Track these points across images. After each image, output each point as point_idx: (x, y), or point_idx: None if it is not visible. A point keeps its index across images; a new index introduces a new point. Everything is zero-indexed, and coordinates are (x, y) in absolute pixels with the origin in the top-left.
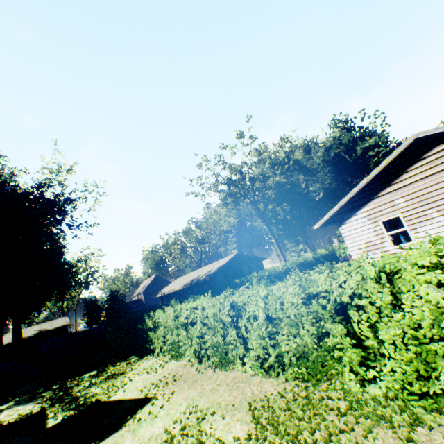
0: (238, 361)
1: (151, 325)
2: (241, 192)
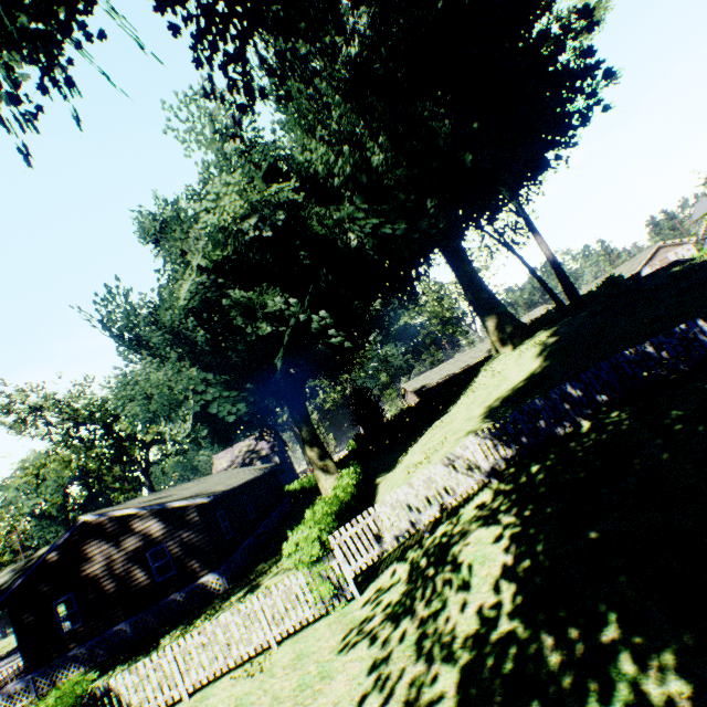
0: None
1: None
2: None
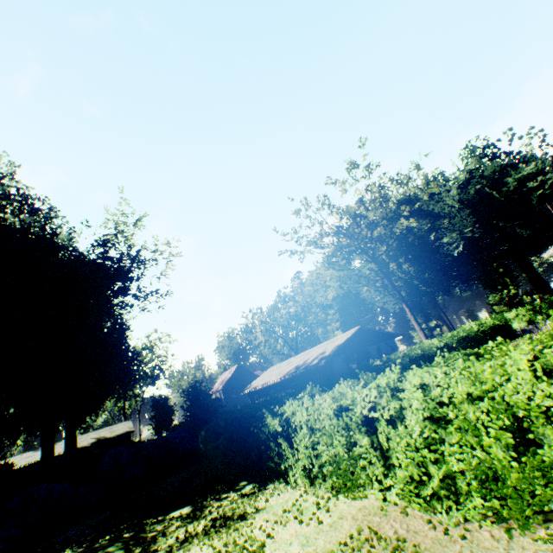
0: None
1: (278, 428)
2: (355, 244)
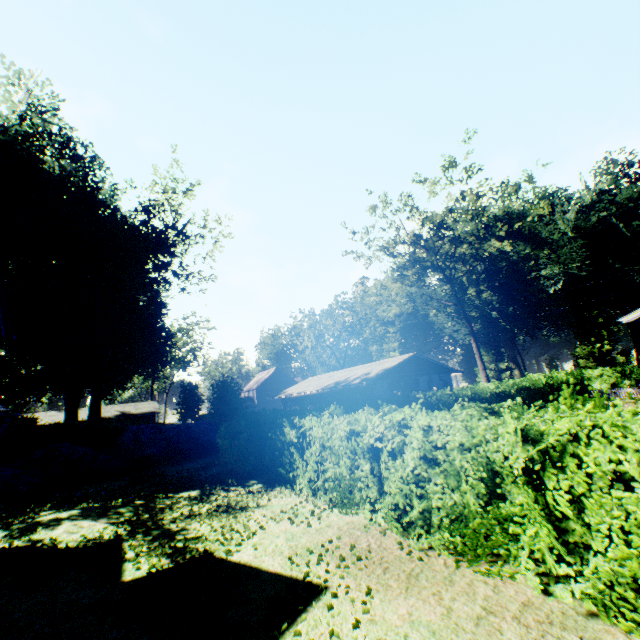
0: (530, 566)
1: (294, 439)
2: (433, 259)
